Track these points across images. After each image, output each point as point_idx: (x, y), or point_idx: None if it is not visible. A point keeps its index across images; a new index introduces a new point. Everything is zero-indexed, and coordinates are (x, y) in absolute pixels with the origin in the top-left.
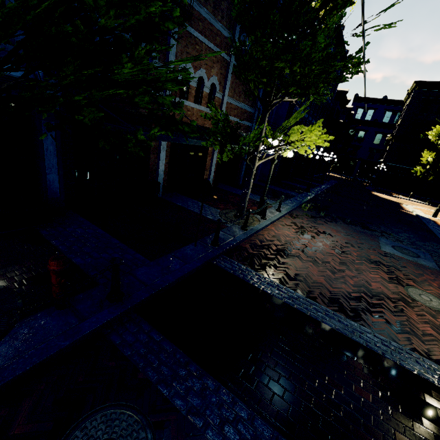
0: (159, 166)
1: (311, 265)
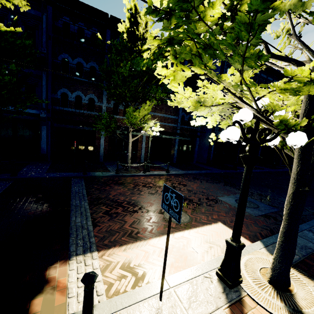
0: (101, 146)
1: (125, 189)
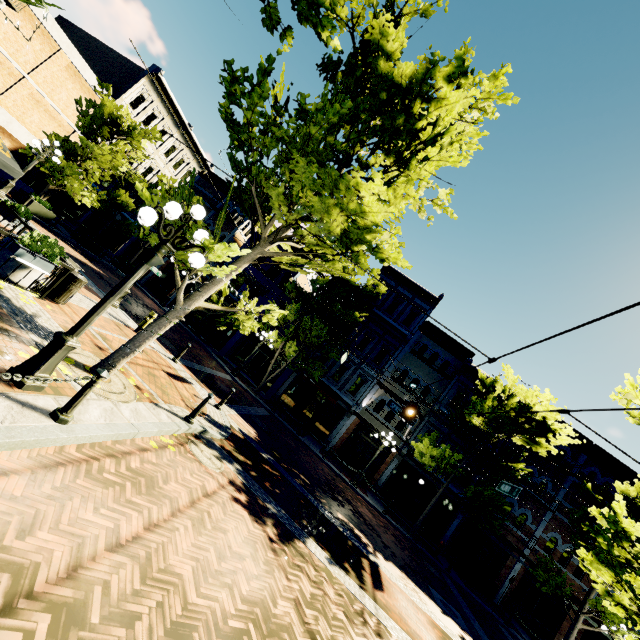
0: (506, 580)
1: None
